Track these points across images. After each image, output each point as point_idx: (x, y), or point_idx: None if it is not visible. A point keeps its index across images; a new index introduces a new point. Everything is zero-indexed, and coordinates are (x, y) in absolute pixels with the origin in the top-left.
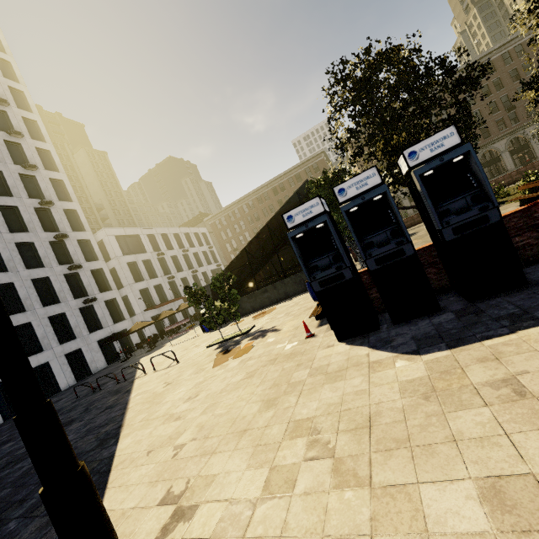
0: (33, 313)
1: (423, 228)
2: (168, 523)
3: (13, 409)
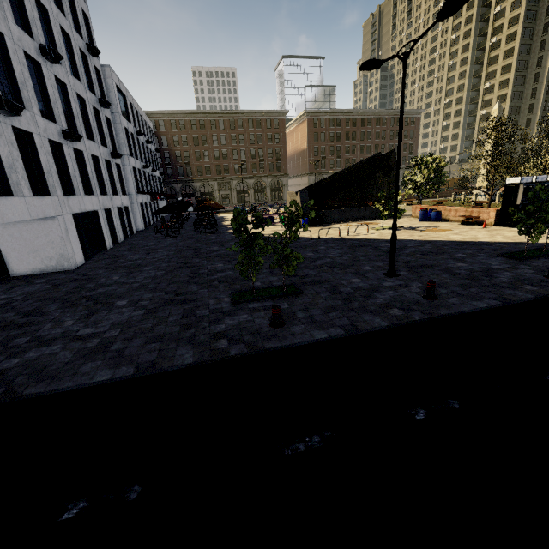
0: (82, 141)
1: None
2: None
3: (82, 252)
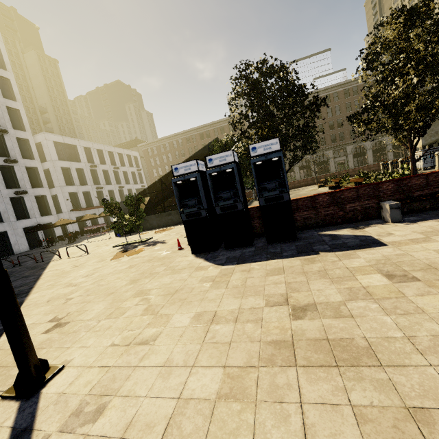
0: None
1: (295, 192)
2: (50, 328)
3: None
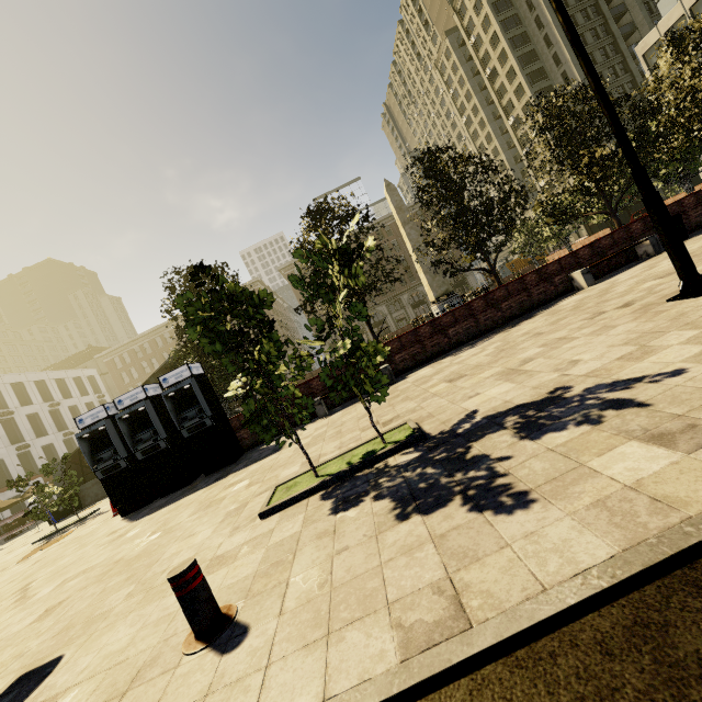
0: None
1: None
2: None
3: None
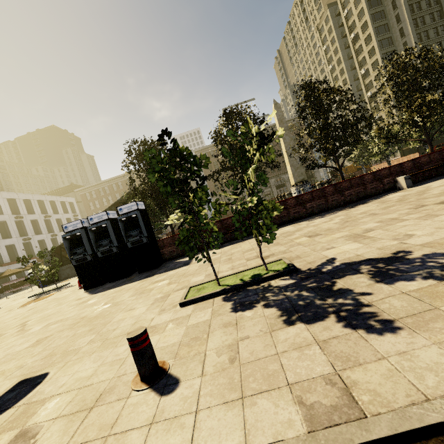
0: None
1: None
2: None
3: None
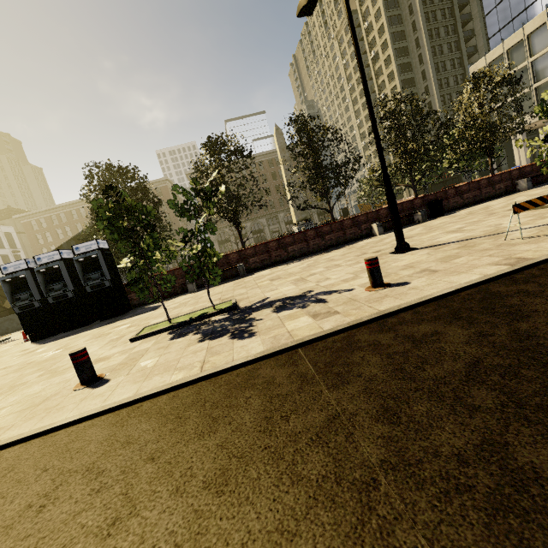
0: None
1: None
2: None
3: None
